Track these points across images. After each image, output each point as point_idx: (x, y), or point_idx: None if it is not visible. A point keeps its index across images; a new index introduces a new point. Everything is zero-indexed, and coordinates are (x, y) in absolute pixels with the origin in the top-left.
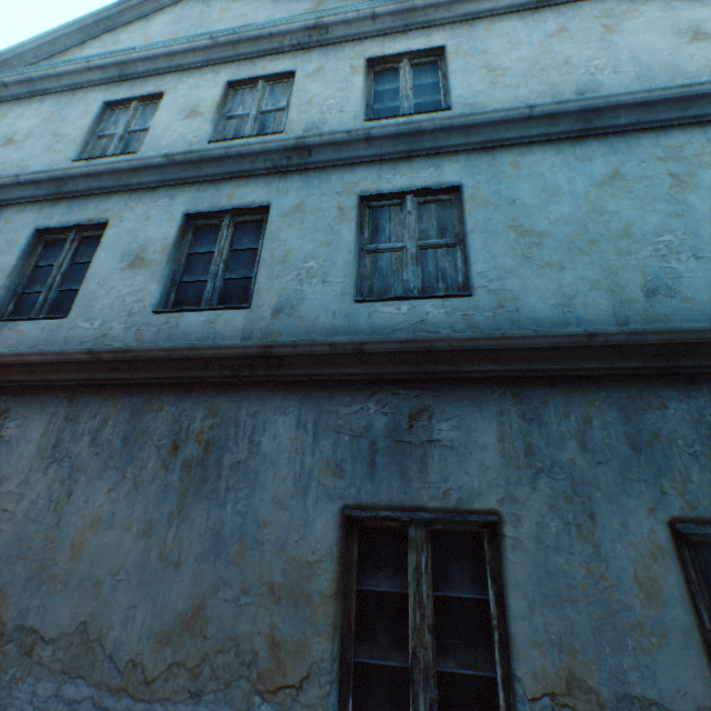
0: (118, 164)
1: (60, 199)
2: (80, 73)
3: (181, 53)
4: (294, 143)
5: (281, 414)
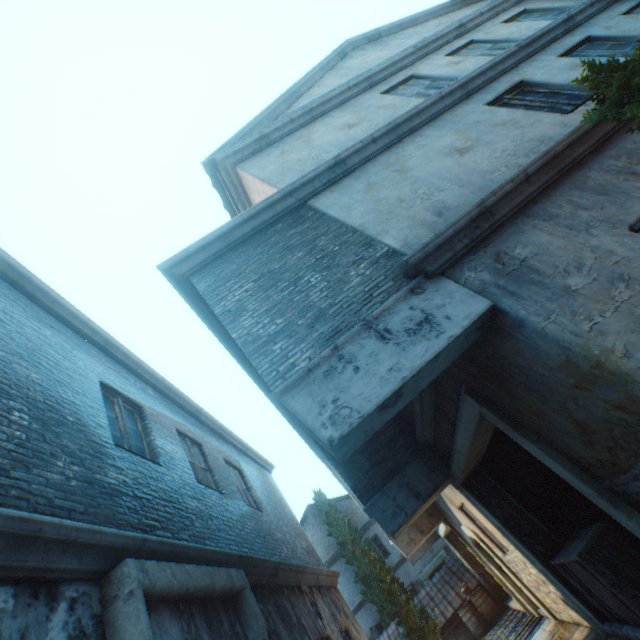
0: (494, 61)
1: (466, 98)
2: (342, 94)
3: (399, 61)
4: (566, 17)
5: None
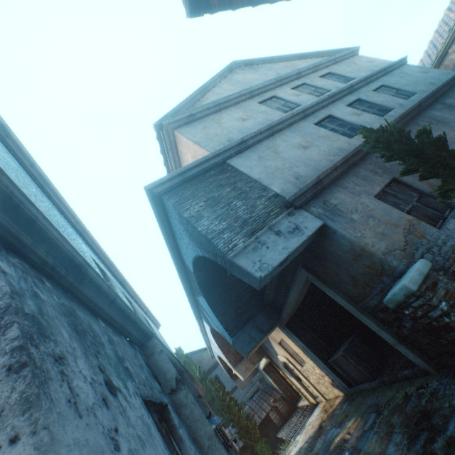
0: (318, 101)
1: (304, 118)
2: (236, 98)
3: (267, 86)
4: (350, 86)
5: (431, 112)
